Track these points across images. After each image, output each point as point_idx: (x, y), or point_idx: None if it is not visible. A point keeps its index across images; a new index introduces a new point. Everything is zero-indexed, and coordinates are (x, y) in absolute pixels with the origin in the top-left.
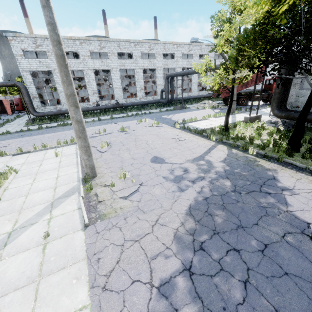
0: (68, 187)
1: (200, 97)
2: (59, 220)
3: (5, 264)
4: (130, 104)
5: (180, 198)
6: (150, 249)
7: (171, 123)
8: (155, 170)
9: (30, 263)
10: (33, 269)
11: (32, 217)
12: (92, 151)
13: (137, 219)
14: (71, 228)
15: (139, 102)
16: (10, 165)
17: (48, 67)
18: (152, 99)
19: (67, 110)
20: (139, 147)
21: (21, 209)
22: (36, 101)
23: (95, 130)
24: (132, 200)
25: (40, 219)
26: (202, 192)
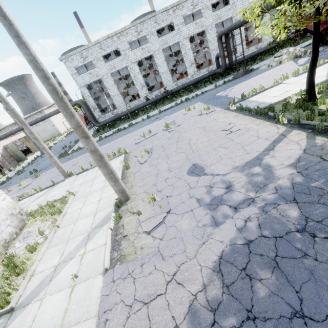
0: (105, 213)
1: (275, 46)
2: (89, 257)
3: (46, 303)
4: (180, 87)
5: (211, 239)
6: (157, 322)
7: (225, 104)
8: (189, 187)
9: (59, 307)
10: (59, 316)
11: (73, 250)
12: (133, 163)
13: (153, 268)
14: (95, 270)
15: (189, 82)
16: (73, 185)
17: (97, 75)
18: (207, 71)
19: (121, 114)
20: (179, 151)
21: (68, 239)
22: (97, 112)
23: (142, 132)
24: (154, 237)
25: (77, 253)
26: (244, 229)
